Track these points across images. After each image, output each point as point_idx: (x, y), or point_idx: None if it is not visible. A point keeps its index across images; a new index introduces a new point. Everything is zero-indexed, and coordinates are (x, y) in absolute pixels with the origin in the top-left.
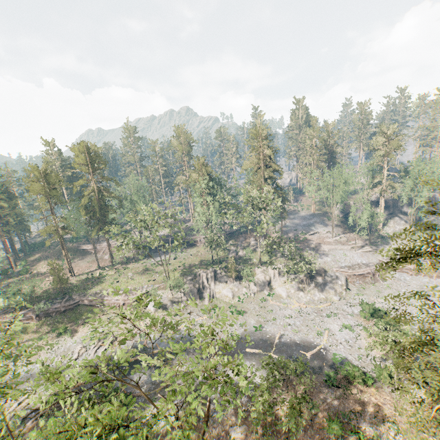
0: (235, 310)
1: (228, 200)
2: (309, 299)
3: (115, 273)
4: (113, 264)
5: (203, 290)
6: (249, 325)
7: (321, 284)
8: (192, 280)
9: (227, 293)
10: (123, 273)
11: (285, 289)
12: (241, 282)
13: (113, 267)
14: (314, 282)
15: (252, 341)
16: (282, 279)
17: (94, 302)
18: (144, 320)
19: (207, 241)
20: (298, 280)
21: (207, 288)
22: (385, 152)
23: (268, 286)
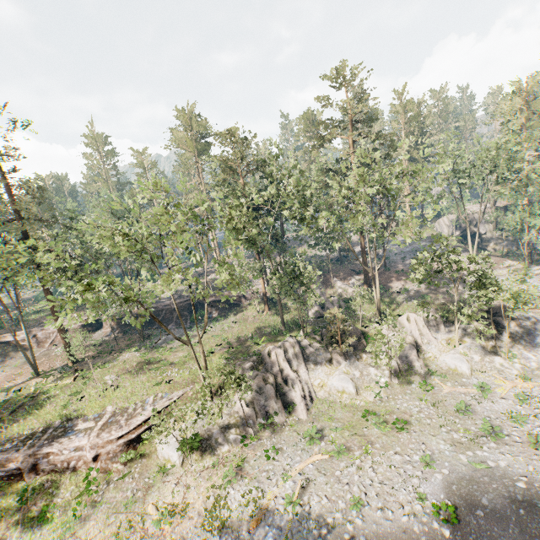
0: (383, 422)
1: (311, 193)
2: (522, 368)
3: (74, 381)
4: (72, 361)
5: (286, 386)
6: (443, 459)
7: (522, 336)
8: (256, 369)
9: (342, 385)
10: (93, 376)
11: (461, 356)
12: (359, 357)
13: (70, 369)
14: (504, 333)
15: (494, 511)
16: (441, 337)
17: (11, 466)
18: (156, 496)
19: (278, 281)
20: (473, 334)
21: (295, 380)
22: (526, 120)
23: (418, 355)
